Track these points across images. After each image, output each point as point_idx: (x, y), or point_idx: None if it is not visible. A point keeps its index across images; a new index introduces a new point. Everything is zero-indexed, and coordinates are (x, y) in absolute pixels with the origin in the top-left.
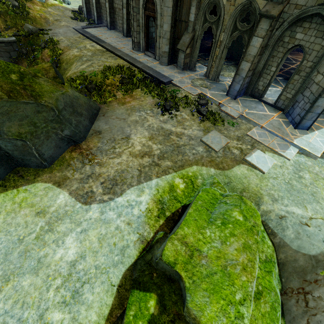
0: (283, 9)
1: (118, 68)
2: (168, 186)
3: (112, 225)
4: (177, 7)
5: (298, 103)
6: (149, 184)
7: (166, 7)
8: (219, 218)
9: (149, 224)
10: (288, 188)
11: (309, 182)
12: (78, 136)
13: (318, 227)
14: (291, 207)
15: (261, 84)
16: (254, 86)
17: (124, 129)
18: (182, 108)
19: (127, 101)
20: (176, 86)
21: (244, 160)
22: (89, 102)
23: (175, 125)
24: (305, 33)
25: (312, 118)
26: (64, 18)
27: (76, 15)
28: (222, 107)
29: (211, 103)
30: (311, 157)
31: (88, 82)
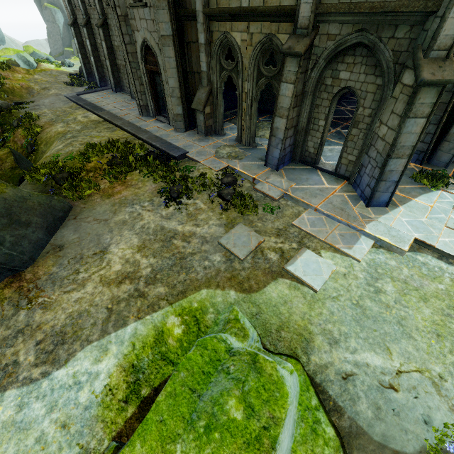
0: (313, 42)
1: (107, 145)
2: (153, 333)
3: (31, 433)
4: (185, 56)
5: (365, 168)
6: (120, 334)
7: (166, 57)
8: (205, 413)
9: (103, 421)
10: (357, 315)
11: (392, 299)
12: (17, 260)
13: (413, 390)
14: (363, 354)
15: (312, 145)
16: (303, 148)
17: (101, 237)
18: (197, 193)
19: (116, 191)
20: (193, 160)
21: (284, 270)
22: (50, 201)
23: (183, 221)
24: (351, 70)
25: (387, 188)
26: (55, 85)
27: (73, 80)
28: (257, 185)
29: (243, 180)
30: (394, 251)
31: (58, 170)
